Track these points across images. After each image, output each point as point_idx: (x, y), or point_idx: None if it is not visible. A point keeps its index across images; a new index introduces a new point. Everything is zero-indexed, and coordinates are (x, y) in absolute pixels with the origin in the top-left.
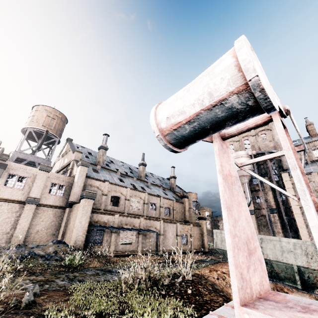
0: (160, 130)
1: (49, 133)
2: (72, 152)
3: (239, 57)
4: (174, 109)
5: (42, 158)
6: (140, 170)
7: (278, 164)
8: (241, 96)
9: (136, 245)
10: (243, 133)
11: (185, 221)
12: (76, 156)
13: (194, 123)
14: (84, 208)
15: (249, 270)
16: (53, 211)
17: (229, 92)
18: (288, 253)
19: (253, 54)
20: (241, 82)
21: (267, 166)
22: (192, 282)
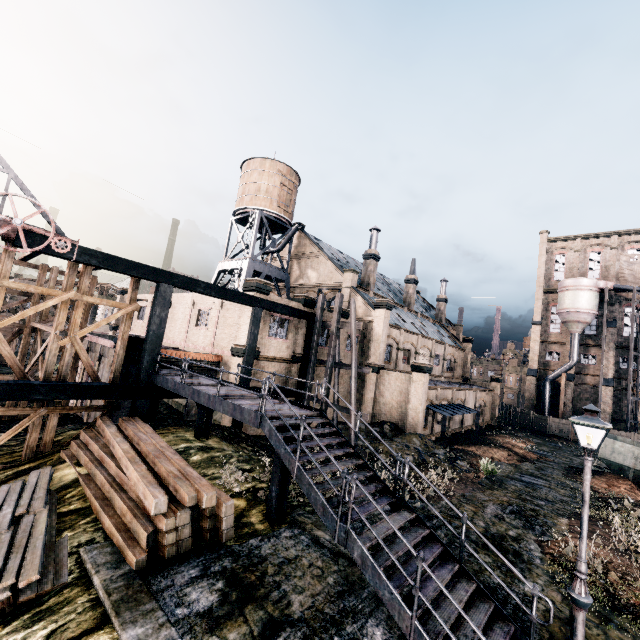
0: None
1: (286, 220)
2: (334, 267)
3: None
4: None
5: (278, 268)
6: (410, 291)
7: None
8: None
9: (447, 424)
10: (593, 238)
11: (465, 378)
12: (353, 279)
13: None
14: (424, 387)
15: None
16: (349, 374)
17: None
18: None
19: None
20: None
21: (621, 309)
22: None
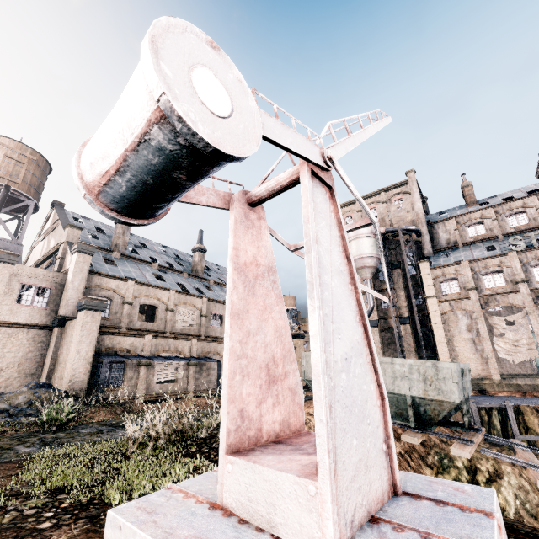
0: (88, 185)
1: (14, 191)
2: (62, 228)
3: (141, 58)
4: (96, 148)
5: (3, 239)
6: (196, 259)
7: (418, 249)
8: (163, 128)
9: (185, 383)
10: (368, 198)
11: None
12: (70, 235)
13: (126, 175)
14: (85, 327)
15: (261, 405)
16: (29, 334)
17: (146, 120)
18: (402, 380)
19: (209, 55)
20: (155, 103)
21: (401, 251)
22: None
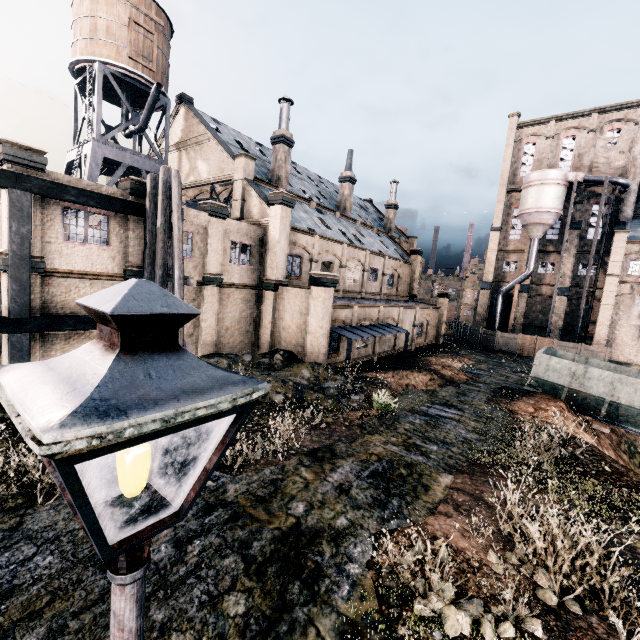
0: None
1: (150, 83)
2: (224, 152)
3: None
4: None
5: (150, 158)
6: (345, 193)
7: (613, 208)
8: None
9: (372, 347)
10: (569, 120)
11: (411, 295)
12: (246, 168)
13: None
14: (325, 305)
15: None
16: (240, 294)
17: None
18: None
19: None
20: None
21: (589, 208)
22: (596, 455)
